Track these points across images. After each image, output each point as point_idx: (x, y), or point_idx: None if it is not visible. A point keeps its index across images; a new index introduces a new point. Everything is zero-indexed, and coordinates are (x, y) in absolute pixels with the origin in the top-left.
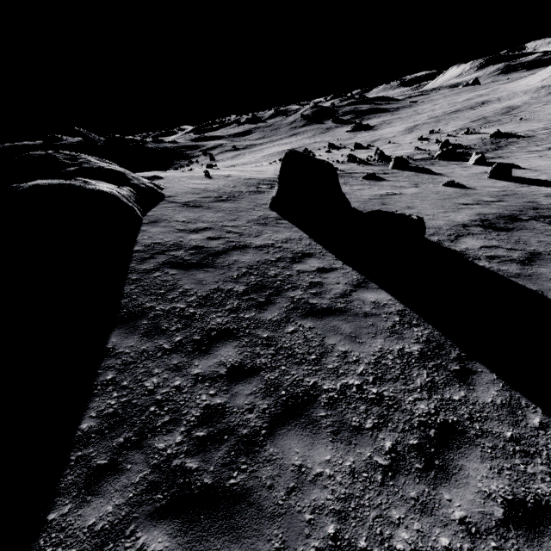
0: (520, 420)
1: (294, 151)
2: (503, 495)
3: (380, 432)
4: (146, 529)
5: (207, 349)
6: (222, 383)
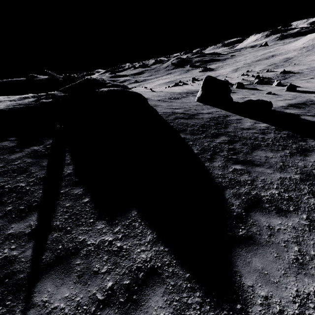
0: None
1: (210, 76)
2: None
3: (284, 150)
4: (233, 166)
5: (216, 137)
6: (228, 144)
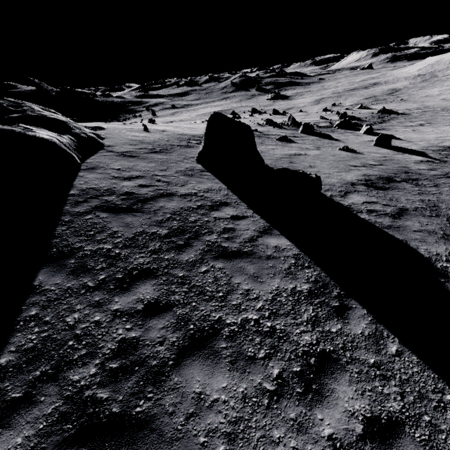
0: (381, 349)
1: (218, 113)
2: (363, 413)
3: (270, 361)
4: None
5: (127, 286)
6: (138, 318)
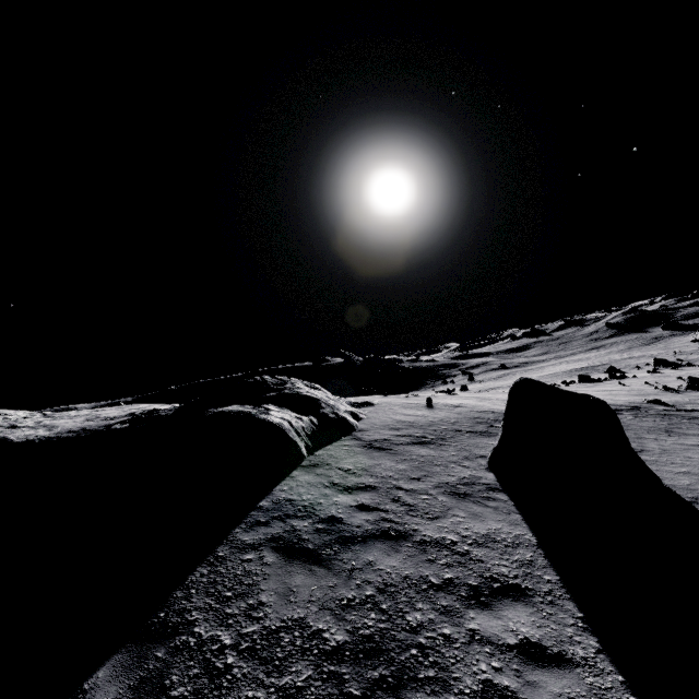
0: None
1: (528, 379)
2: None
3: None
4: None
5: None
6: None
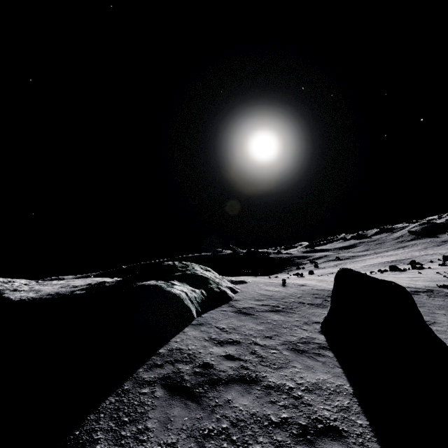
0: None
1: (347, 269)
2: None
3: None
4: None
5: None
6: None
